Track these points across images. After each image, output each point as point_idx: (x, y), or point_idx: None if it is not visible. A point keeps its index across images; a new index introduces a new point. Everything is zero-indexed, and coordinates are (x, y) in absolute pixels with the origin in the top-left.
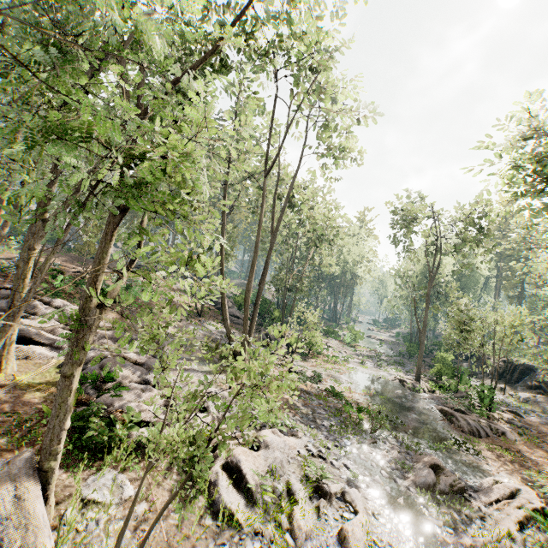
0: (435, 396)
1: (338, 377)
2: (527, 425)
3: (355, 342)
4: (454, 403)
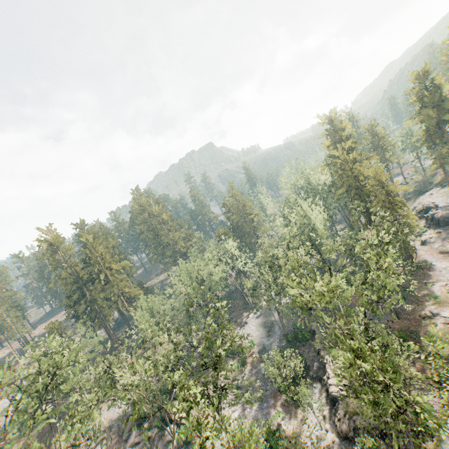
0: None
1: None
2: None
3: (244, 362)
4: None
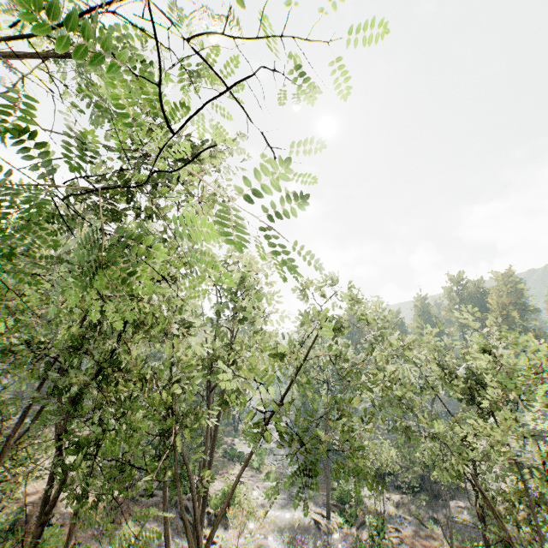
0: (344, 531)
1: (267, 544)
2: (407, 542)
3: (262, 463)
4: (362, 546)
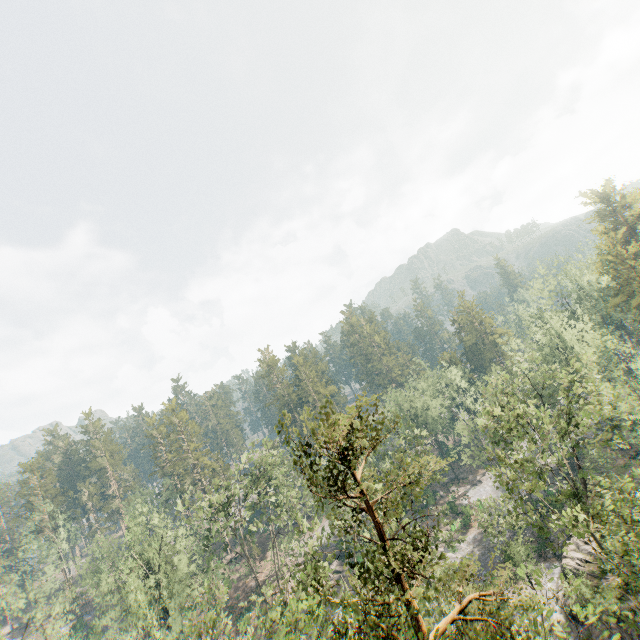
0: None
1: None
2: None
3: (466, 524)
4: None
